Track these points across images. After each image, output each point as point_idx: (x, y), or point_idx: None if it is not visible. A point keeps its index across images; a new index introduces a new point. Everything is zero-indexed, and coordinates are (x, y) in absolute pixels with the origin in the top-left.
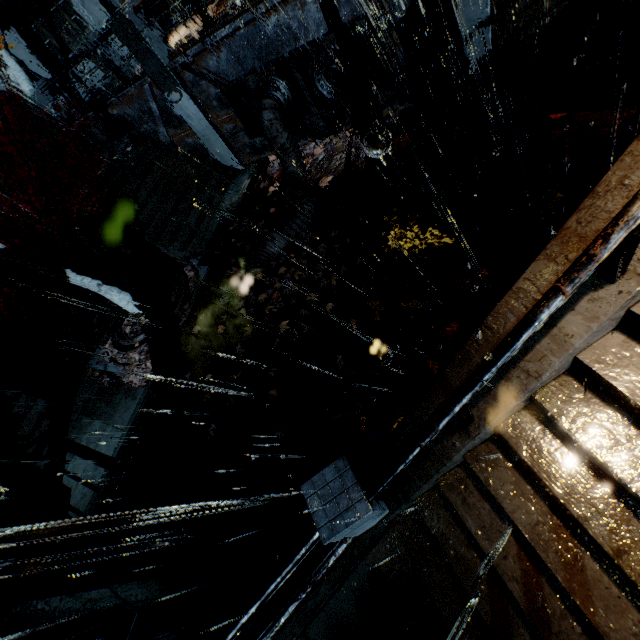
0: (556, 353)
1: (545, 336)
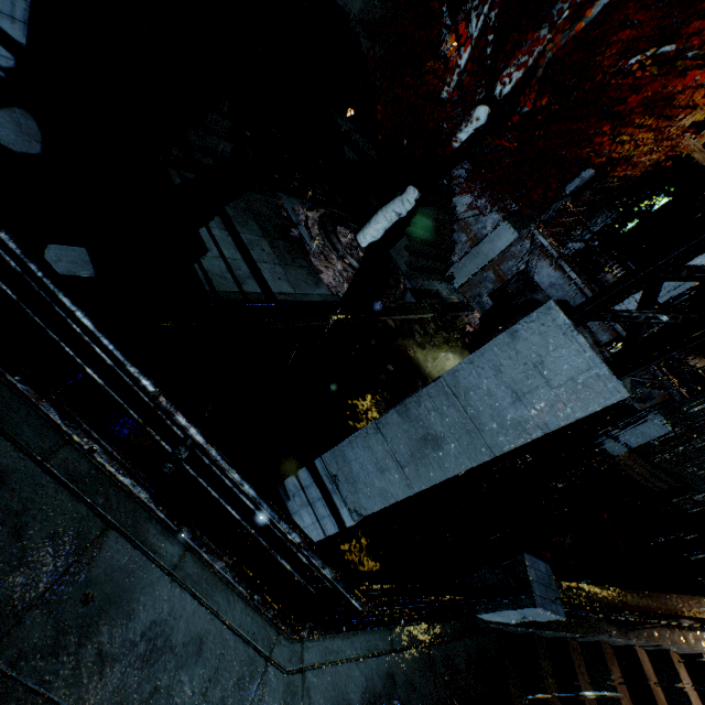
0: None
1: (704, 632)
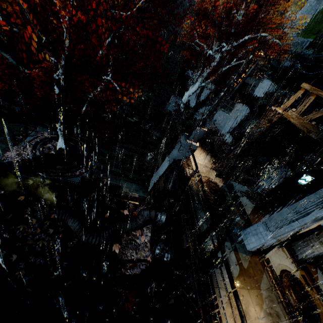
0: None
1: None
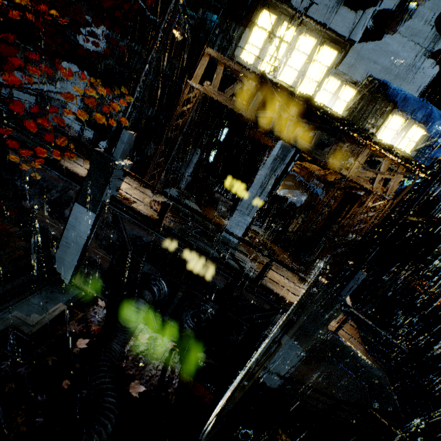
0: None
1: None
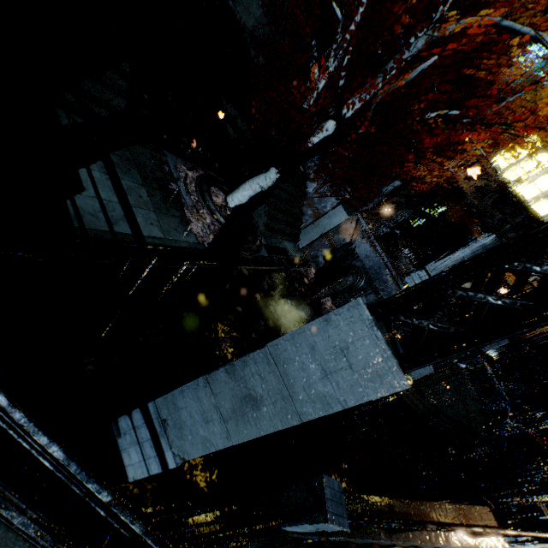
0: (443, 541)
1: (442, 531)
